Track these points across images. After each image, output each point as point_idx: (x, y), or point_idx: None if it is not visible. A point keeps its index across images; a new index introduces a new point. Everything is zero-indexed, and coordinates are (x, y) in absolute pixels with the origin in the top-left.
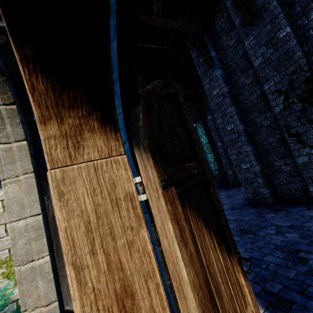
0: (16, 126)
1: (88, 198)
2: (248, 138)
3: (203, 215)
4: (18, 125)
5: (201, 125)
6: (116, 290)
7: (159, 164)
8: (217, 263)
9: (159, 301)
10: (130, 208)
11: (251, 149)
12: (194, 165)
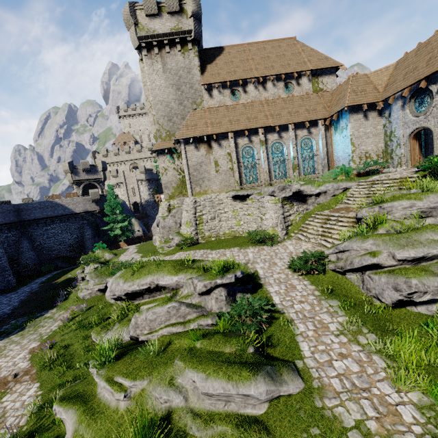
0: (409, 138)
1: (413, 143)
2: None
3: (419, 147)
4: (409, 138)
5: None
6: (413, 148)
7: (418, 141)
8: (419, 151)
9: (415, 150)
10: (415, 144)
11: None
12: (420, 142)
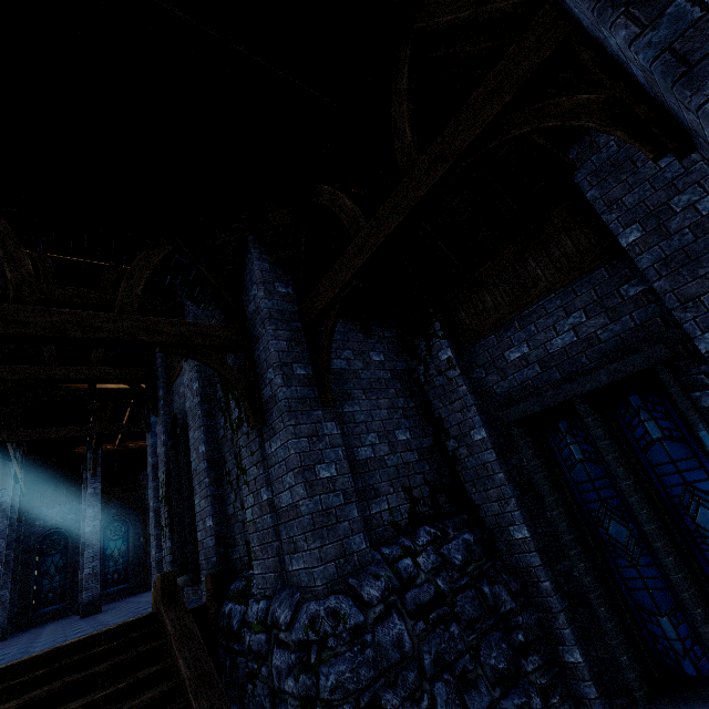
0: None
1: None
2: (160, 519)
3: None
4: None
5: None
6: None
7: None
8: None
9: None
10: None
11: (158, 533)
12: None
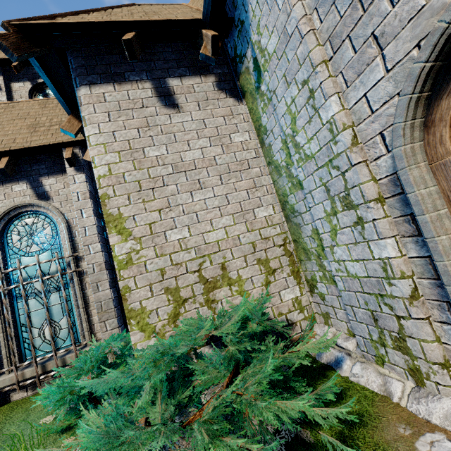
0: (420, 132)
1: None
2: None
3: None
4: (421, 131)
5: None
6: None
7: None
8: None
9: None
10: None
11: None
12: None
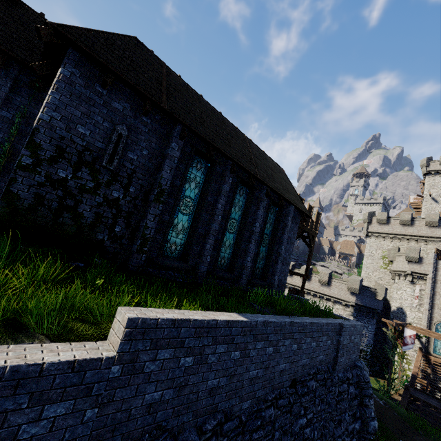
0: None
1: None
2: None
3: None
4: None
5: (196, 165)
6: None
7: None
8: None
9: None
10: None
11: None
12: None
